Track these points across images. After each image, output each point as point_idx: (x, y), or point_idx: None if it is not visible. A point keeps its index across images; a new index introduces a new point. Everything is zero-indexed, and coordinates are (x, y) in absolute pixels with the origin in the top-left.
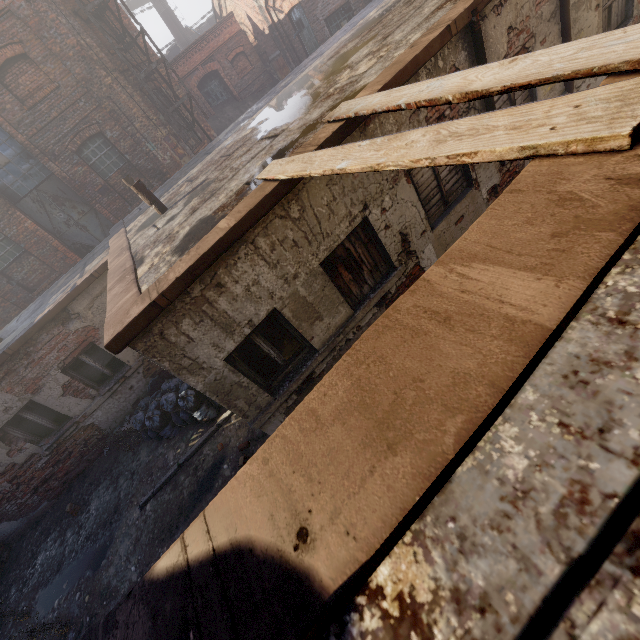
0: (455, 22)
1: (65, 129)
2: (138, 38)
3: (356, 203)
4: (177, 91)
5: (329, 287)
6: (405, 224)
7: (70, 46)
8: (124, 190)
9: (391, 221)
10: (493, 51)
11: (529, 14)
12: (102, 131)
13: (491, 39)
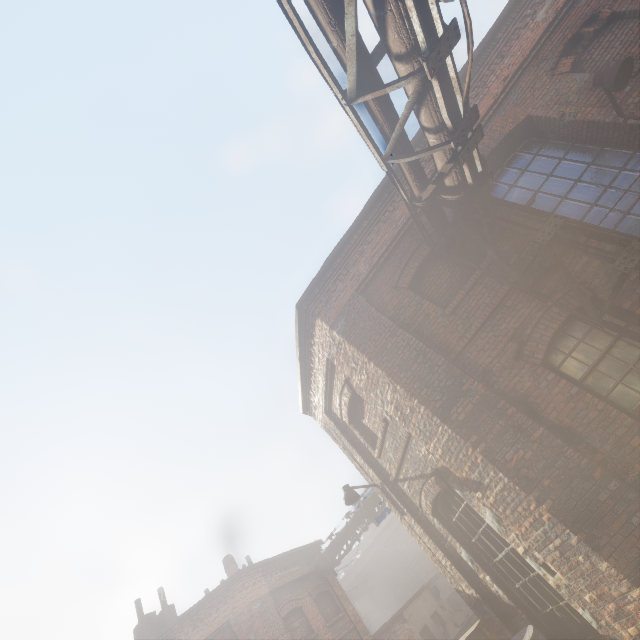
0: None
1: None
2: None
3: (450, 586)
4: None
5: (449, 606)
6: None
7: None
8: None
9: None
10: None
11: None
12: None
13: None
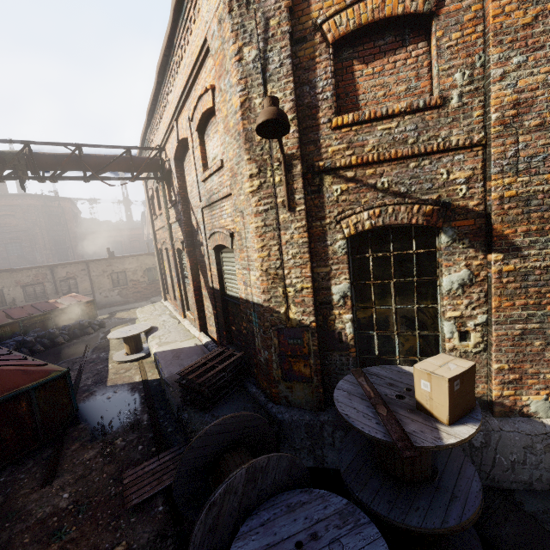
0: (44, 266)
1: (8, 236)
2: (70, 224)
3: (1, 285)
4: (73, 242)
5: None
6: (16, 296)
7: (32, 219)
8: (13, 262)
9: (11, 294)
10: (60, 274)
11: (76, 272)
12: (22, 242)
13: (60, 272)
